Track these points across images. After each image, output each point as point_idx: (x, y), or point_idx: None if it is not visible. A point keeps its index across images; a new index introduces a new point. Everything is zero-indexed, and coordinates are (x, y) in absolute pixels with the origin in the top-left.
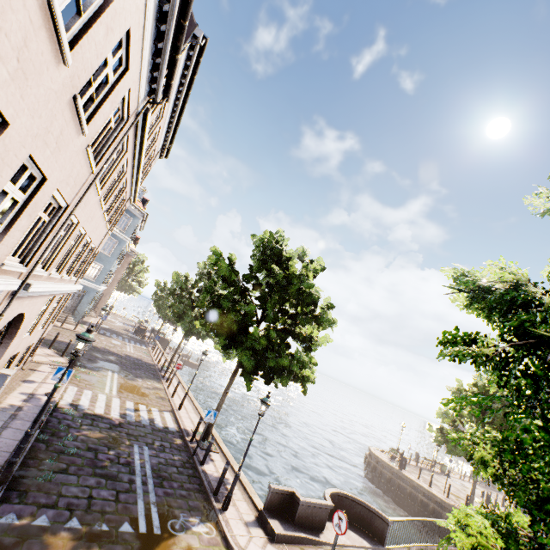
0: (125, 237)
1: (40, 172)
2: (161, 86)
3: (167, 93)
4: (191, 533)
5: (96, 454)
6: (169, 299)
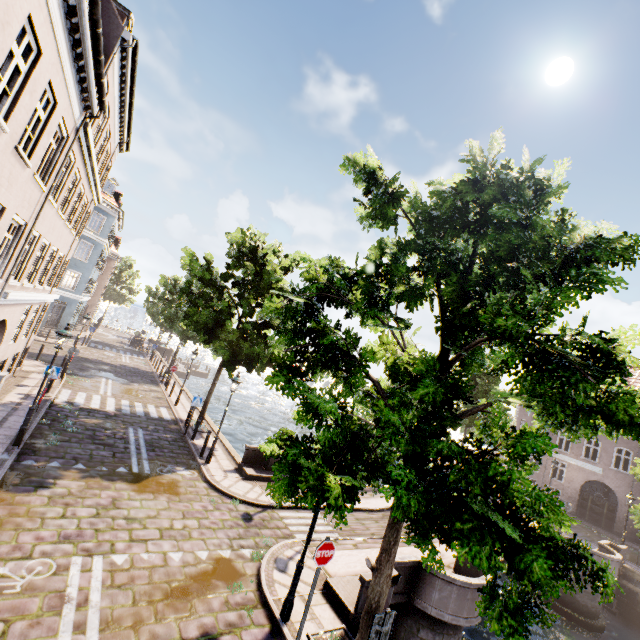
0: (101, 240)
1: (0, 204)
2: (95, 101)
3: (102, 107)
4: (176, 474)
5: (94, 432)
6: (159, 305)
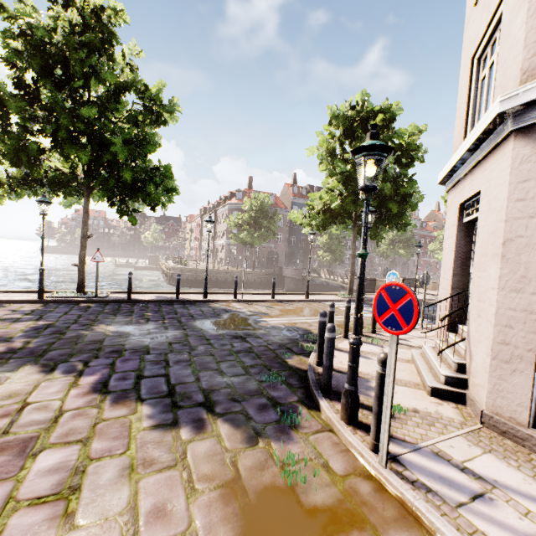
0: None
1: None
2: None
3: None
4: None
5: None
6: (66, 116)
